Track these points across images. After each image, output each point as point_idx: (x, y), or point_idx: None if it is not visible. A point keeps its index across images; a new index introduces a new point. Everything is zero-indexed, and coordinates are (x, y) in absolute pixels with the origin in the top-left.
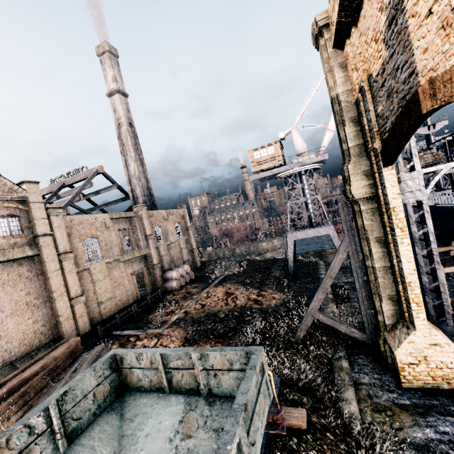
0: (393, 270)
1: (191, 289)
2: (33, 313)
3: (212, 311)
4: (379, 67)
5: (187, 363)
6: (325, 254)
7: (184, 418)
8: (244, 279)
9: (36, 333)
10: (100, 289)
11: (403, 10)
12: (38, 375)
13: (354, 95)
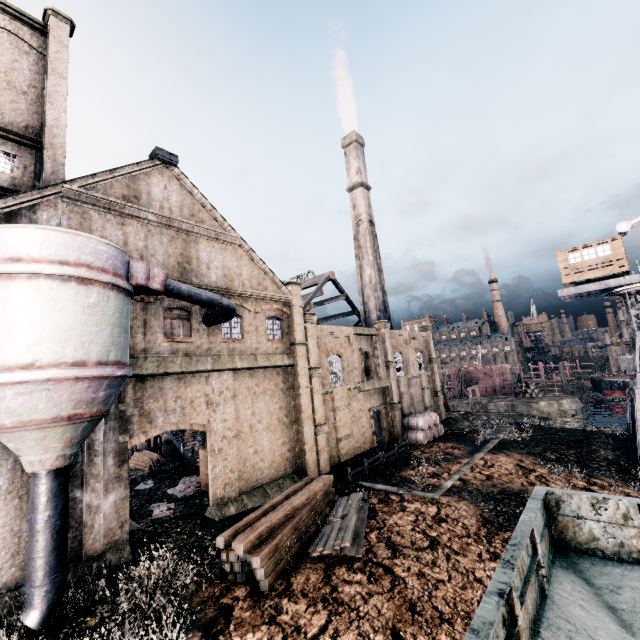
0: None
1: (449, 449)
2: (282, 433)
3: (509, 487)
4: None
5: None
6: None
7: None
8: (542, 452)
9: (283, 458)
10: (340, 420)
11: None
12: (305, 508)
13: None
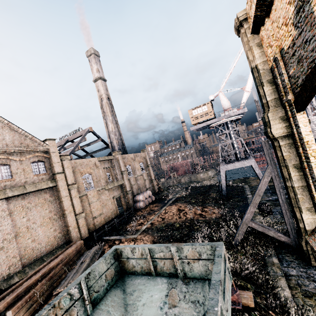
0: (309, 188)
1: (153, 208)
2: (53, 225)
3: (170, 222)
4: (290, 43)
5: (167, 254)
6: (248, 180)
7: (169, 293)
8: (190, 200)
9: (55, 238)
10: (93, 208)
11: (309, 1)
12: (59, 265)
13: (269, 64)
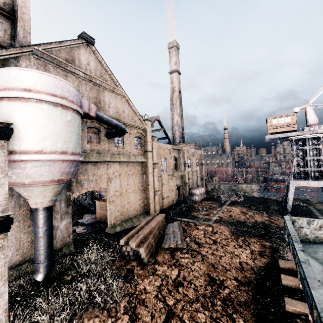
0: None
1: (210, 204)
2: (140, 194)
3: (239, 220)
4: None
5: None
6: (310, 202)
7: None
8: (249, 206)
9: (139, 206)
10: (164, 189)
11: None
12: (156, 228)
13: None
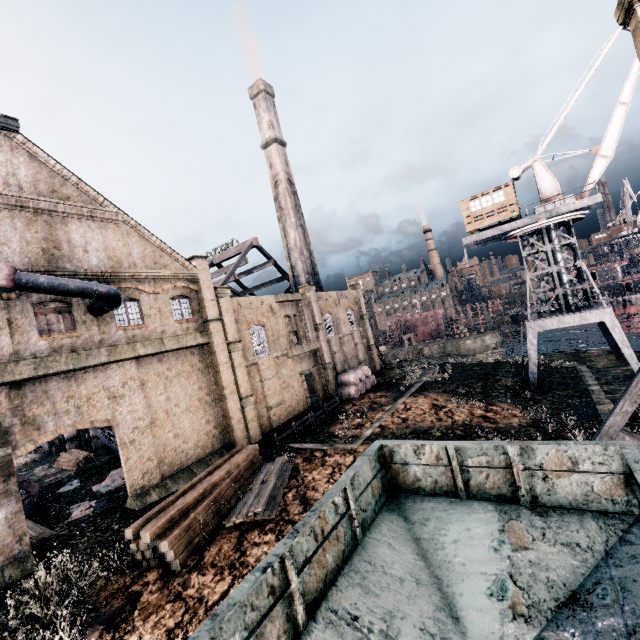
0: None
1: (378, 399)
2: (205, 412)
3: (420, 427)
4: None
5: (496, 460)
6: (586, 356)
7: (505, 528)
8: (455, 388)
9: (209, 436)
10: (268, 389)
11: None
12: (225, 482)
13: None
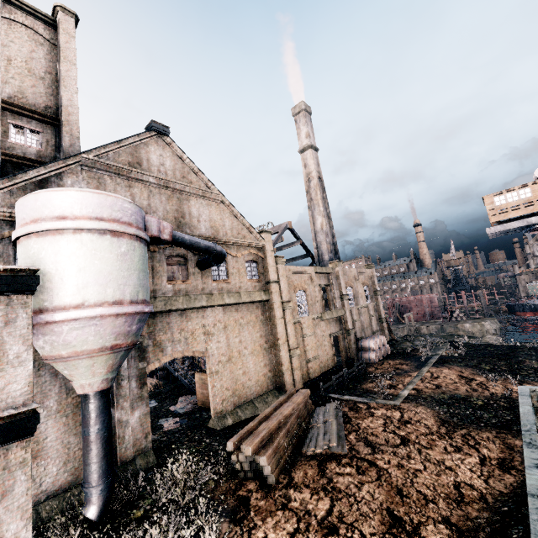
0: None
1: (399, 365)
2: (264, 357)
3: (456, 394)
4: None
5: None
6: None
7: None
8: (477, 364)
9: (265, 377)
10: (307, 345)
11: None
12: (293, 416)
13: None
